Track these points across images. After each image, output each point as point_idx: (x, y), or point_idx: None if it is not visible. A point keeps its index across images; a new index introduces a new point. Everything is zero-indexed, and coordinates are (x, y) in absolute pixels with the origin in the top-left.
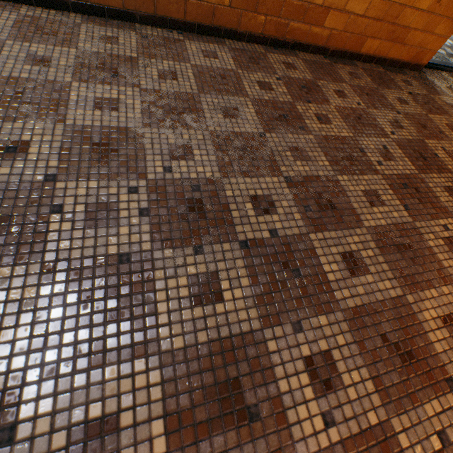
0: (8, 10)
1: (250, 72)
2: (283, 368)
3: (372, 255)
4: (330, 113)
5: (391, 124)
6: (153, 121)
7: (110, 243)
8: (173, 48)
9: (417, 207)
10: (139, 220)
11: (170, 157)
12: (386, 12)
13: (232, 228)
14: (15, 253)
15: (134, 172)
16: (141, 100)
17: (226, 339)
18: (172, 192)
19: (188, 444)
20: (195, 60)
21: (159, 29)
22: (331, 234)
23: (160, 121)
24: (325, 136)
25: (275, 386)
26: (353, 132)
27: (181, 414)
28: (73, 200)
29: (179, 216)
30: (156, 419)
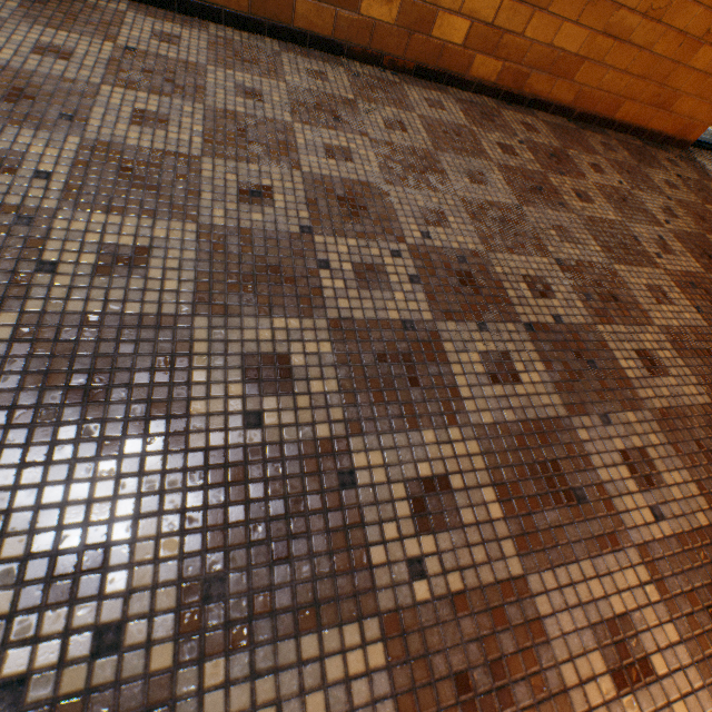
0: (195, 27)
1: (486, 131)
2: (598, 458)
3: (669, 357)
4: (590, 191)
5: (662, 211)
6: (394, 178)
7: (389, 308)
8: (391, 92)
9: (711, 311)
10: (410, 287)
11: (423, 222)
12: (654, 69)
13: (511, 308)
14: (296, 305)
15: (391, 234)
16: (374, 152)
17: (534, 421)
18: (436, 262)
19: (521, 515)
20: (419, 110)
21: (369, 67)
22: (620, 329)
23: (401, 179)
24: (589, 217)
25: (595, 475)
26: (620, 216)
27: (508, 486)
28: (337, 257)
29: (451, 288)
30: (485, 487)
